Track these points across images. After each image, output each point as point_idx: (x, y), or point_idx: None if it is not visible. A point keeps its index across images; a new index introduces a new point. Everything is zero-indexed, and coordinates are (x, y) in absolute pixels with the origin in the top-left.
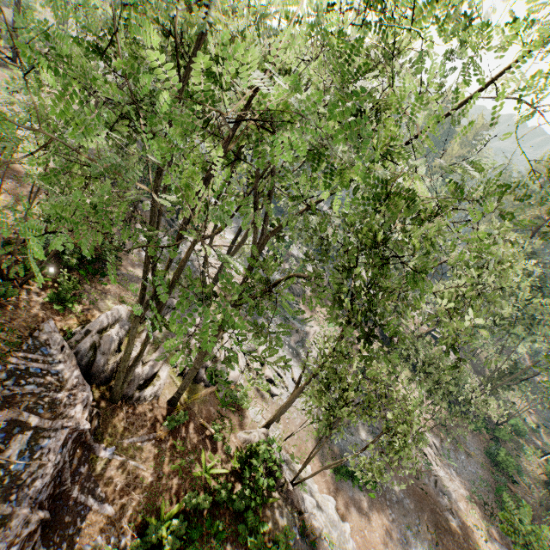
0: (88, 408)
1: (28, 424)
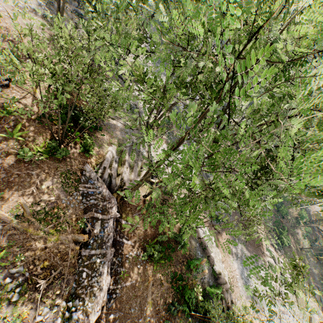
0: (116, 207)
1: (98, 218)
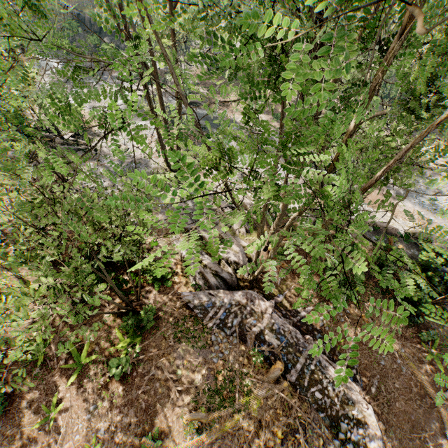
0: (261, 297)
1: (261, 331)
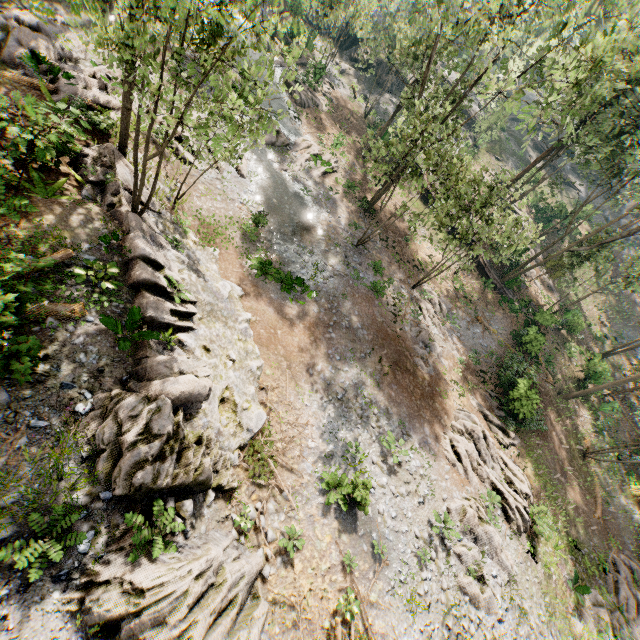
0: None
1: None
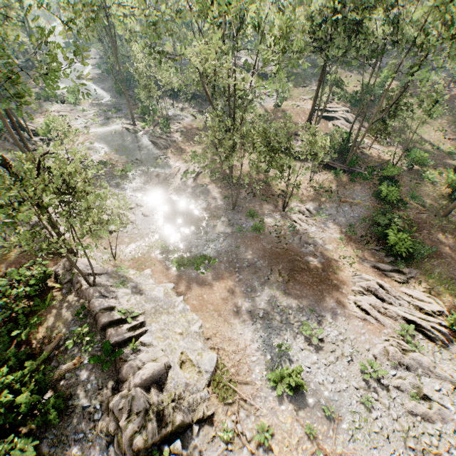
0: None
1: None
